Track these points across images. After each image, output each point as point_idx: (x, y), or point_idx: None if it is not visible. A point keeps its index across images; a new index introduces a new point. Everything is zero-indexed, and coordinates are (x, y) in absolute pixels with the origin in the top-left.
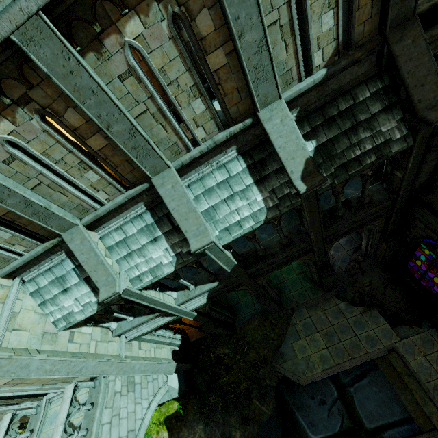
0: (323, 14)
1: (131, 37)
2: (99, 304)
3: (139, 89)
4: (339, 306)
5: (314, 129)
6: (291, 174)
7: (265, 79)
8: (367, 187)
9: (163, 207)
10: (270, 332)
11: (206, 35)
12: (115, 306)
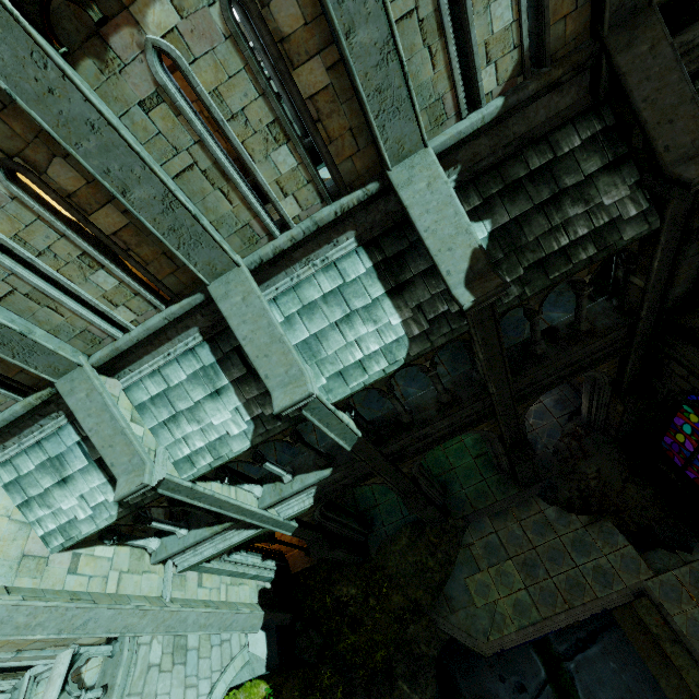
0: (493, 2)
1: (158, 34)
2: (121, 506)
3: (178, 128)
4: (545, 514)
5: (487, 202)
6: (447, 276)
7: (396, 111)
8: (585, 303)
9: (232, 335)
10: (428, 559)
11: (290, 34)
12: (160, 509)
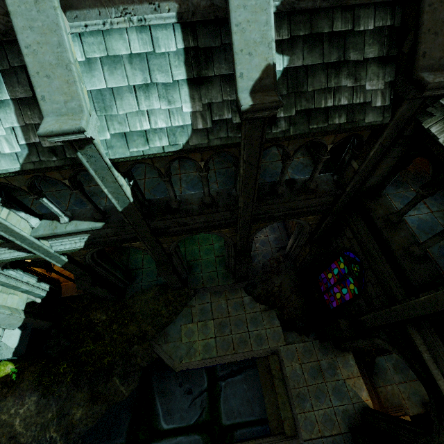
0: None
1: None
2: None
3: None
4: (243, 299)
5: (293, 40)
6: (239, 77)
7: None
8: (320, 168)
9: None
10: (162, 309)
11: None
12: None
